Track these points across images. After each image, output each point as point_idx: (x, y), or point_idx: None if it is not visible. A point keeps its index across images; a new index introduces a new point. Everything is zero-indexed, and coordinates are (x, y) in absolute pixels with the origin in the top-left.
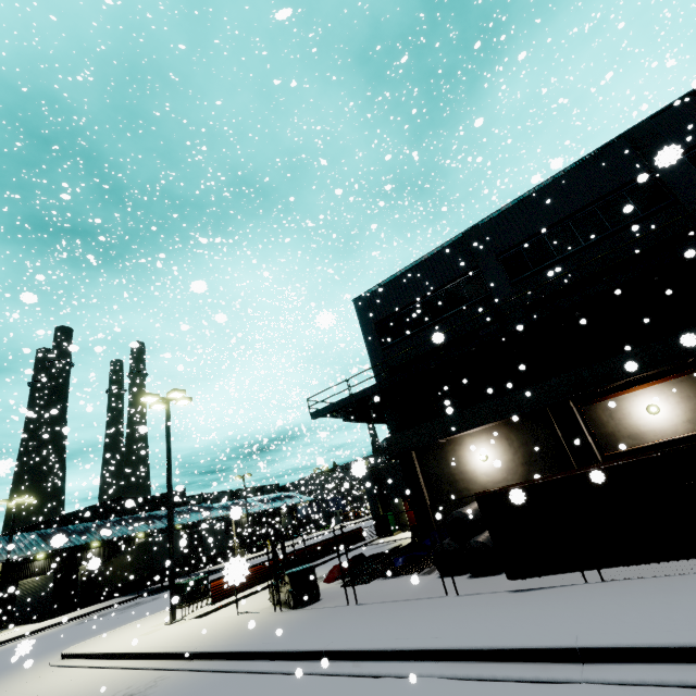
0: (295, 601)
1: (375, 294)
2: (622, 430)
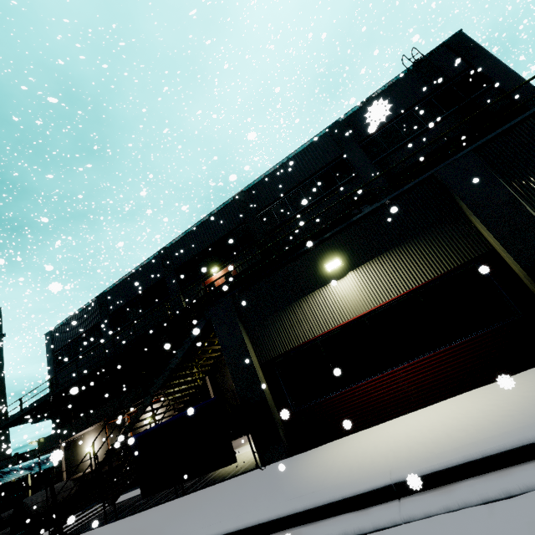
0: None
1: (57, 331)
2: (142, 429)
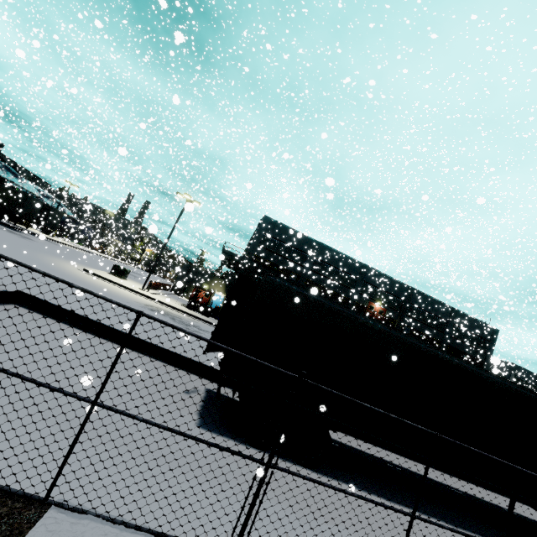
0: (207, 315)
1: (274, 223)
2: None
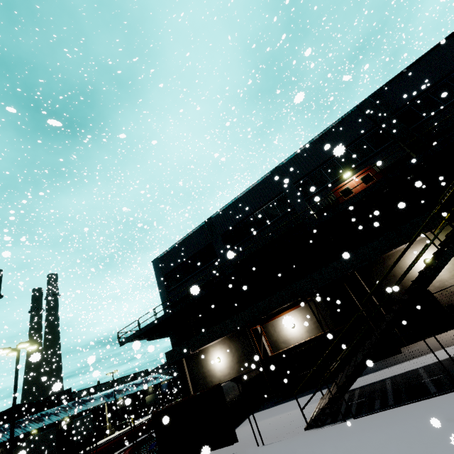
0: None
1: (164, 257)
2: (280, 338)
